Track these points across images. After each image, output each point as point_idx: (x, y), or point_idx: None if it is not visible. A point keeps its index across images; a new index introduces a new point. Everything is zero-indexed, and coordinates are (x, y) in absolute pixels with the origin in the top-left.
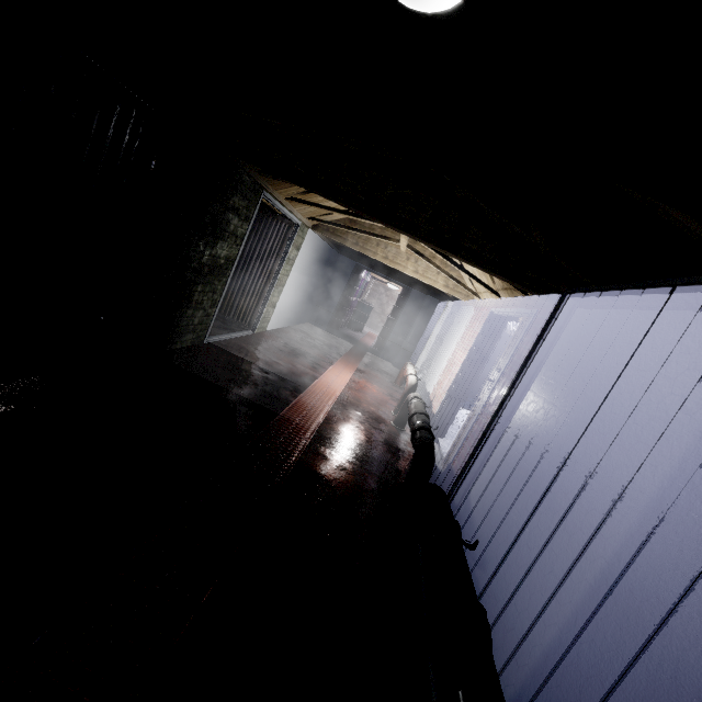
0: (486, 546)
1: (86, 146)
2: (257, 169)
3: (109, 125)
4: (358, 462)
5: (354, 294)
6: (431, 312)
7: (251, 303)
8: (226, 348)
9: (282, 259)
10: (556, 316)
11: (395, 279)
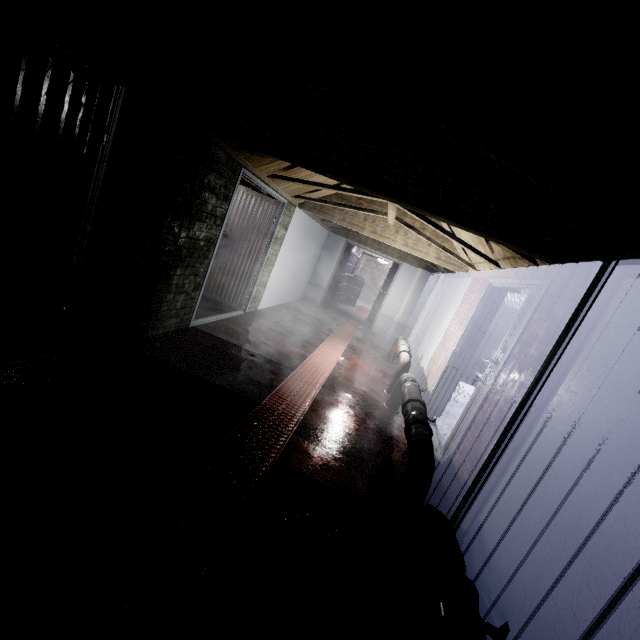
0: (506, 586)
1: (11, 115)
2: (231, 144)
3: (39, 90)
4: (345, 458)
5: (346, 270)
6: (422, 284)
7: (241, 283)
8: (213, 330)
9: (269, 239)
10: (597, 291)
11: (385, 253)
